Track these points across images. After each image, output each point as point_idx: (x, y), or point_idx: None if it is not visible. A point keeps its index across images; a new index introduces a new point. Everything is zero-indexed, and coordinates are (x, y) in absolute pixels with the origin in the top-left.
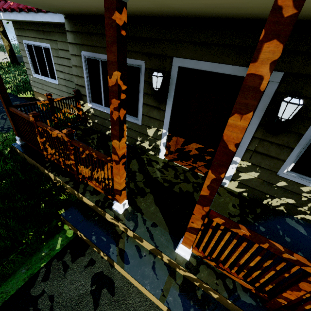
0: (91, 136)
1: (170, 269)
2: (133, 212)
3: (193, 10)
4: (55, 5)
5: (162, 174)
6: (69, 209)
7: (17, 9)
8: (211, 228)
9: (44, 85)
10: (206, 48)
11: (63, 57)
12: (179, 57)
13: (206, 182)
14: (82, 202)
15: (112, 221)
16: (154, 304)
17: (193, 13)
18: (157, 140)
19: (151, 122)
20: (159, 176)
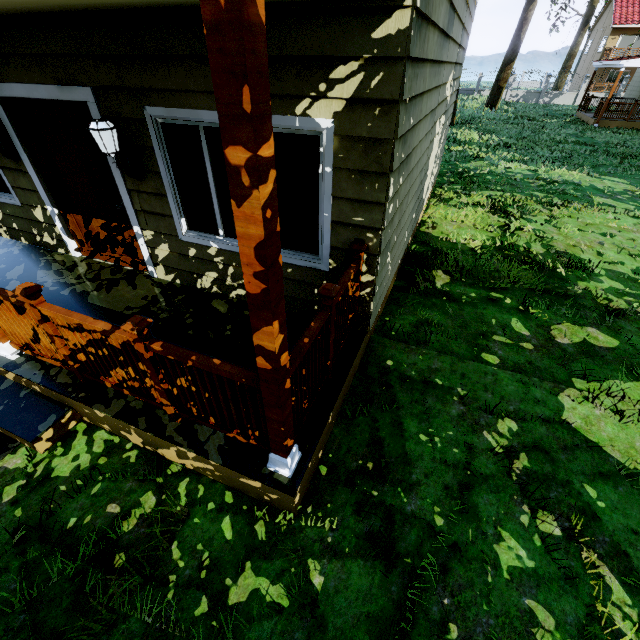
0: None
1: (0, 378)
2: None
3: None
4: None
5: (57, 277)
6: None
7: None
8: None
9: None
10: (6, 63)
11: None
12: None
13: None
14: None
15: None
16: None
17: None
18: (54, 226)
19: (29, 197)
20: (50, 280)
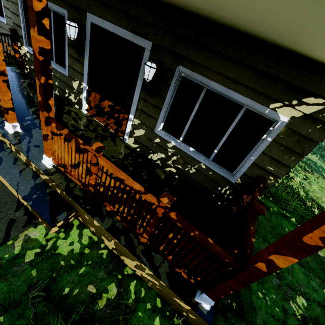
0: (22, 80)
1: (36, 175)
2: (24, 135)
3: None
4: None
5: (74, 122)
6: None
7: None
8: (55, 135)
9: None
10: (108, 10)
11: None
12: (91, 12)
13: (37, 88)
14: None
15: (2, 139)
16: (11, 193)
17: None
18: (80, 93)
19: (75, 74)
20: (70, 122)
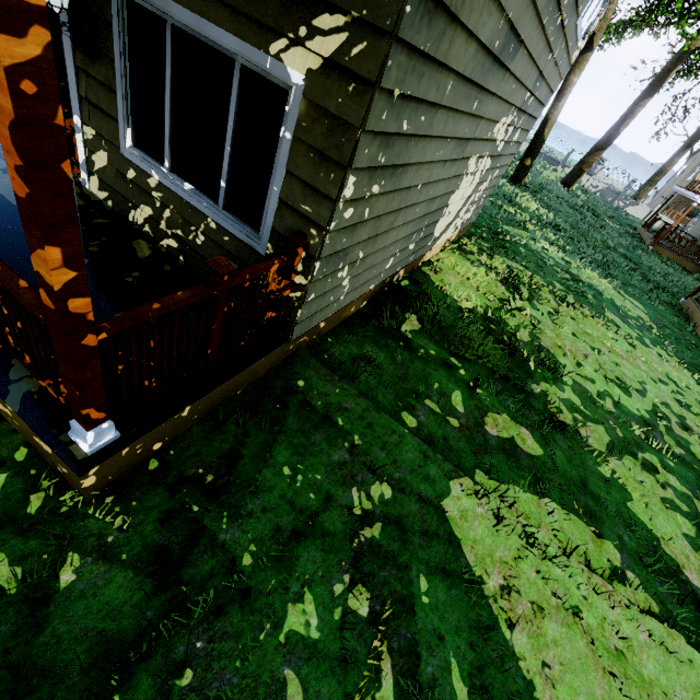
0: None
1: None
2: None
3: None
4: None
5: None
6: None
7: None
8: None
9: None
10: None
11: None
12: None
13: None
14: None
15: None
16: None
17: None
18: None
19: None
20: None
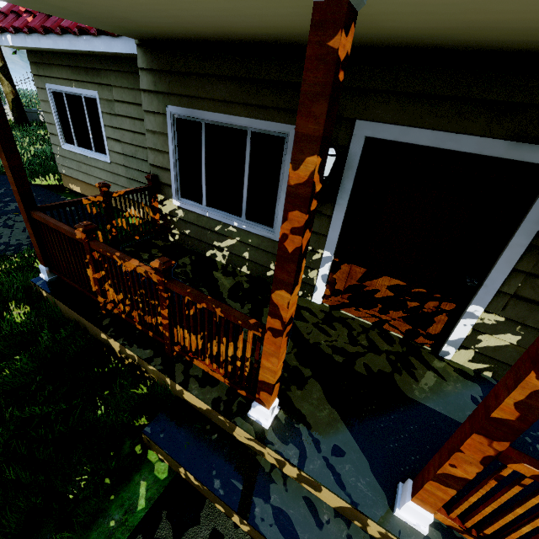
0: (179, 260)
1: None
2: (291, 423)
3: (420, 34)
4: (132, 20)
5: (325, 336)
6: (158, 417)
7: (41, 29)
8: (495, 479)
9: (83, 164)
10: (427, 105)
11: (122, 114)
12: (367, 119)
13: (514, 394)
14: (182, 400)
15: (249, 443)
16: None
17: (415, 39)
18: (310, 269)
19: None
20: (321, 340)
